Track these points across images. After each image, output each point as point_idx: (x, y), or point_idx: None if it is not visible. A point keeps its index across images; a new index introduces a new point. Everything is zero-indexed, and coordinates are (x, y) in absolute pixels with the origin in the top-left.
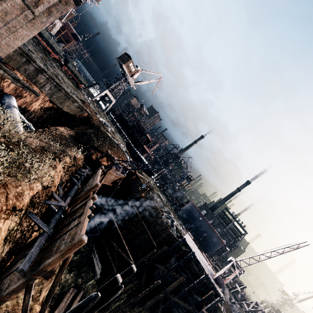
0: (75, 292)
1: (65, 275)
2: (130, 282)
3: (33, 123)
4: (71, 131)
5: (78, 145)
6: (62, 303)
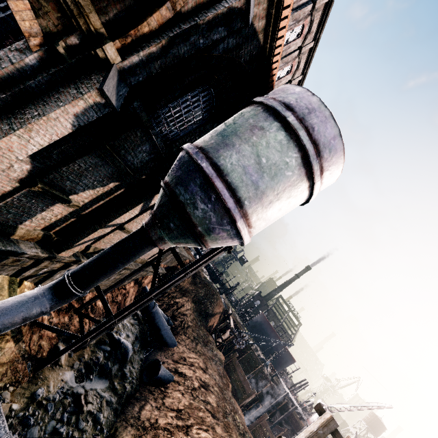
0: None
1: None
2: None
3: None
4: (189, 301)
5: (203, 322)
6: None
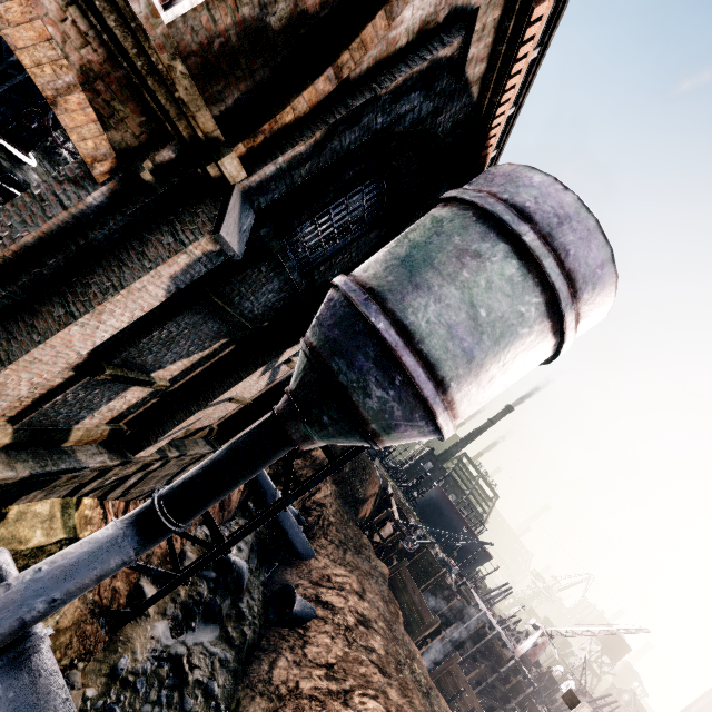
0: None
1: None
2: None
3: None
4: (328, 481)
5: (351, 514)
6: None
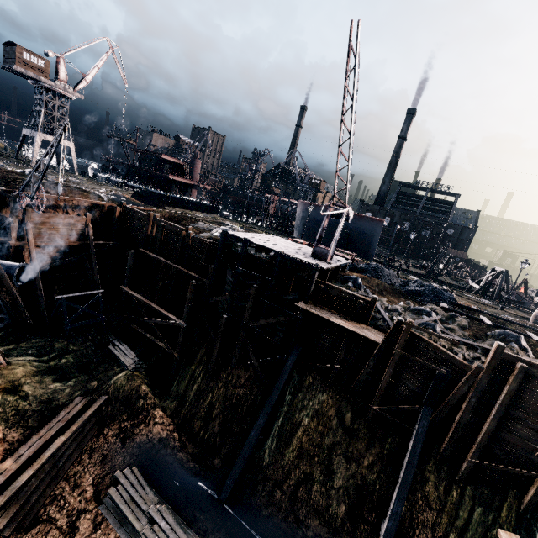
0: (88, 400)
1: (45, 385)
2: (200, 349)
3: None
4: None
5: None
6: (58, 418)
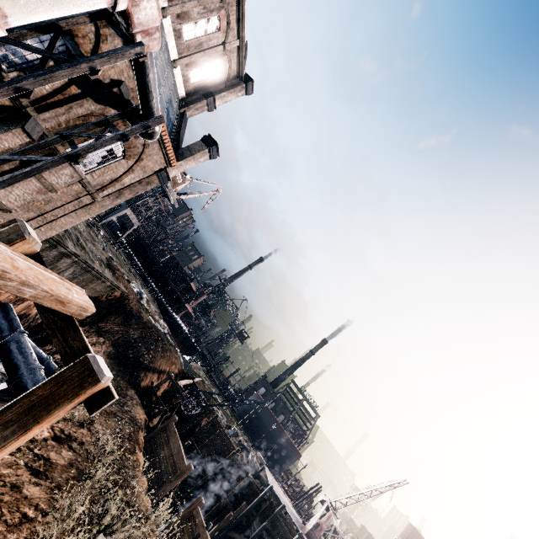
0: None
1: None
2: None
3: (28, 330)
4: (106, 343)
5: (125, 374)
6: None
